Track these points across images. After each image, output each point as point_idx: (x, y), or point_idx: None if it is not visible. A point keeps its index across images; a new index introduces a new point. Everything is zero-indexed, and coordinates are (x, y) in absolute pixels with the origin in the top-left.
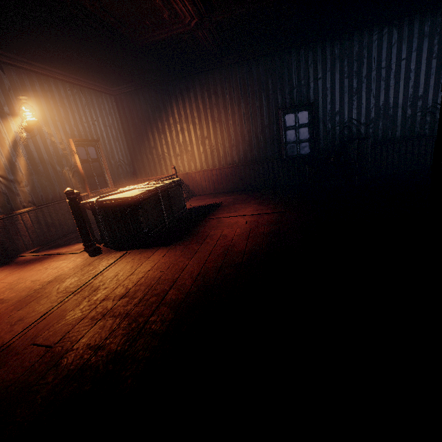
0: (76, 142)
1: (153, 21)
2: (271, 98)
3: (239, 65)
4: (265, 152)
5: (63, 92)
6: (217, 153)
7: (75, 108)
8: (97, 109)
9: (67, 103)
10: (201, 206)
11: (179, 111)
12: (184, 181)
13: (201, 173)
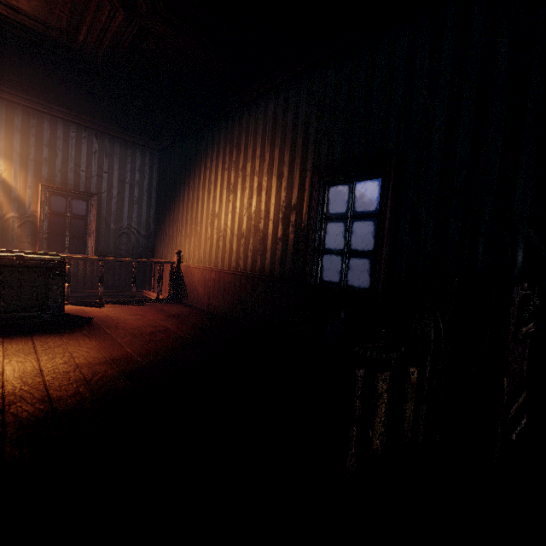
0: (50, 189)
1: (42, 2)
2: (309, 151)
3: (273, 95)
4: (283, 259)
5: (63, 132)
6: (223, 244)
7: (74, 153)
8: (118, 161)
9: (62, 144)
10: (97, 320)
11: (200, 172)
12: (184, 277)
13: (200, 270)
